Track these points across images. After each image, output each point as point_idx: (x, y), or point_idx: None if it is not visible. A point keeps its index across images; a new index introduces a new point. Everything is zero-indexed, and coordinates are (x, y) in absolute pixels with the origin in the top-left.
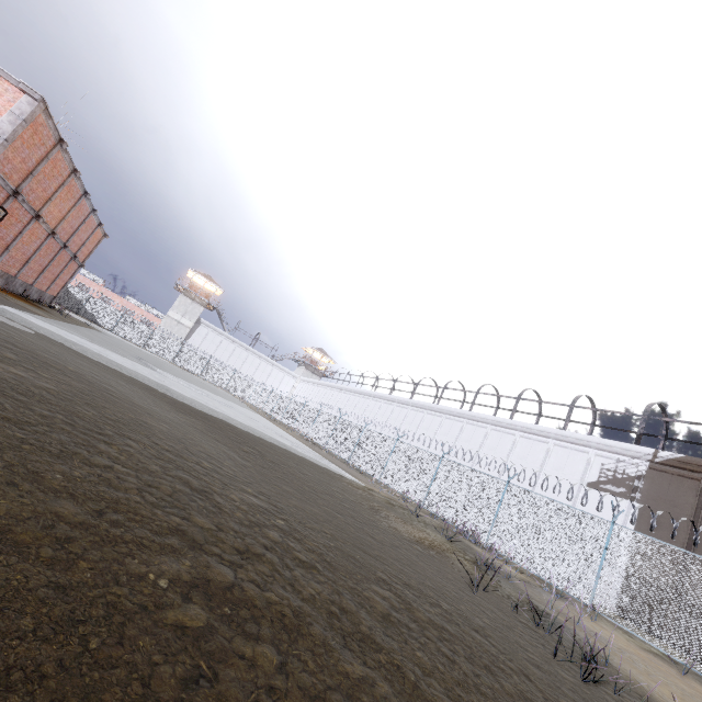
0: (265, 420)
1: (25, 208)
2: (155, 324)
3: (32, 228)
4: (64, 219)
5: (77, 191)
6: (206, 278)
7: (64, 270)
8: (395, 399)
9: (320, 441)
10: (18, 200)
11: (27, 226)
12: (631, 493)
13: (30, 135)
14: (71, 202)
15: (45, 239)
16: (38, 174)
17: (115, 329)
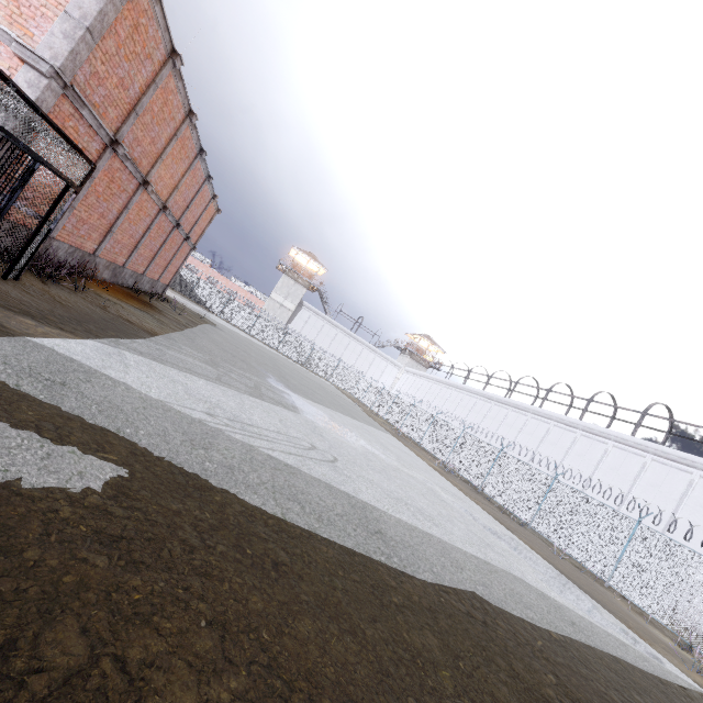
0: (410, 453)
1: (129, 170)
2: (258, 306)
3: (139, 201)
4: (176, 189)
5: (191, 147)
6: (309, 256)
7: (176, 254)
8: (551, 416)
9: (470, 476)
10: (118, 155)
11: (133, 197)
12: None
13: (128, 31)
14: (185, 164)
15: (155, 216)
16: (144, 114)
17: (222, 314)
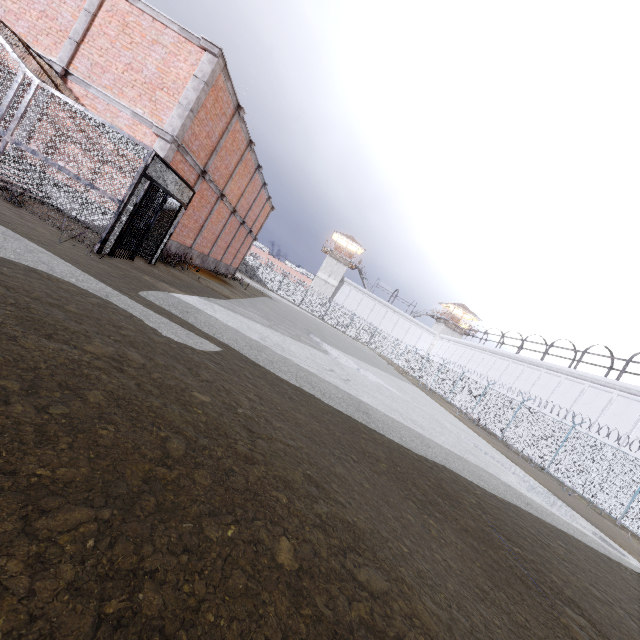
0: (431, 401)
1: (212, 189)
2: (307, 284)
3: (218, 208)
4: (242, 196)
5: (252, 165)
6: (349, 238)
7: (242, 244)
8: (586, 377)
9: (492, 427)
10: (205, 180)
11: (214, 206)
12: None
13: (212, 103)
14: (247, 178)
15: (228, 218)
16: (221, 150)
17: (278, 291)
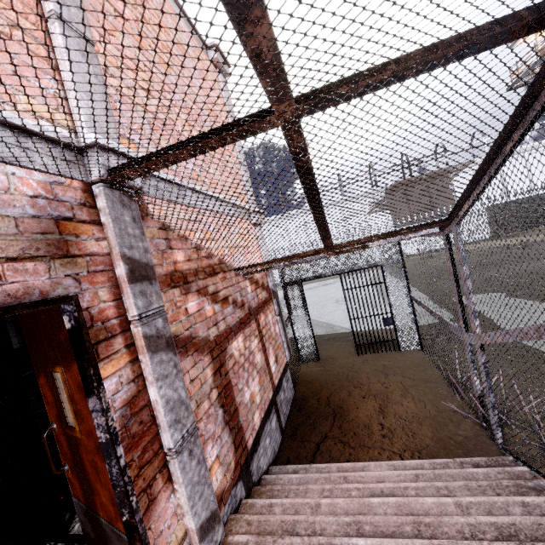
0: None
1: None
2: None
3: None
4: None
5: None
6: None
7: None
8: None
9: None
10: None
11: None
12: (385, 207)
13: None
14: None
15: None
16: None
17: None
